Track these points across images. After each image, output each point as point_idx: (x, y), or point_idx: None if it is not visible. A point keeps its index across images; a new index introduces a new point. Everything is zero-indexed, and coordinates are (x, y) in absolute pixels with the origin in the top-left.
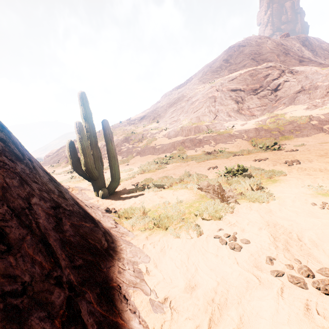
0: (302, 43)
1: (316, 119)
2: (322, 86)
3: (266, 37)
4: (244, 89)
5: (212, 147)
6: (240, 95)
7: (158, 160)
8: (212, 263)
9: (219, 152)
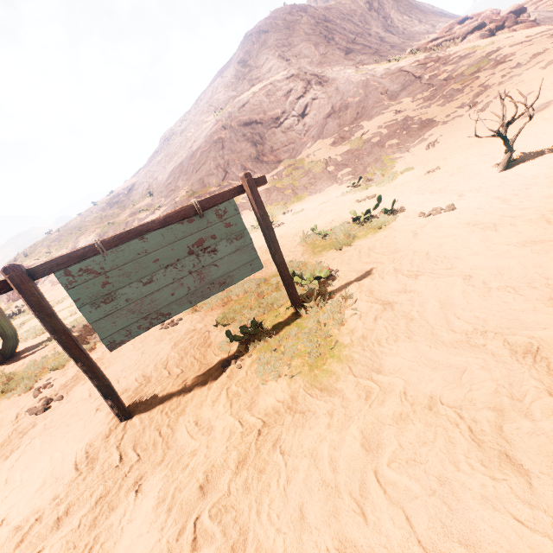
0: (368, 6)
1: (333, 162)
2: (353, 104)
3: (300, 8)
4: (261, 120)
5: None
6: (258, 131)
7: None
8: (9, 414)
9: None
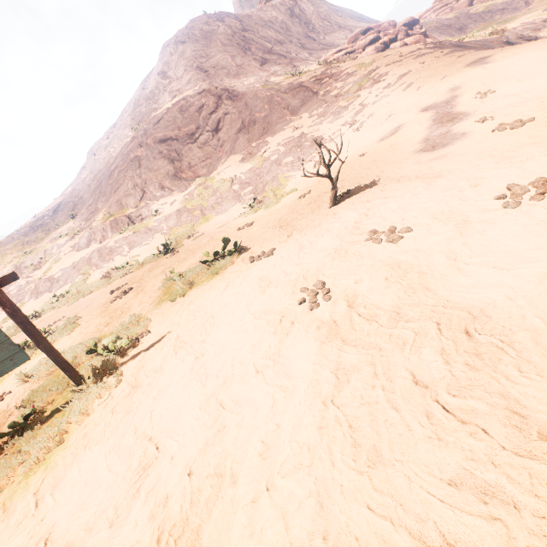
0: (289, 12)
1: (238, 181)
2: (260, 119)
3: (217, 18)
4: (177, 137)
5: (123, 258)
6: (174, 147)
7: (46, 305)
8: None
9: (120, 270)
